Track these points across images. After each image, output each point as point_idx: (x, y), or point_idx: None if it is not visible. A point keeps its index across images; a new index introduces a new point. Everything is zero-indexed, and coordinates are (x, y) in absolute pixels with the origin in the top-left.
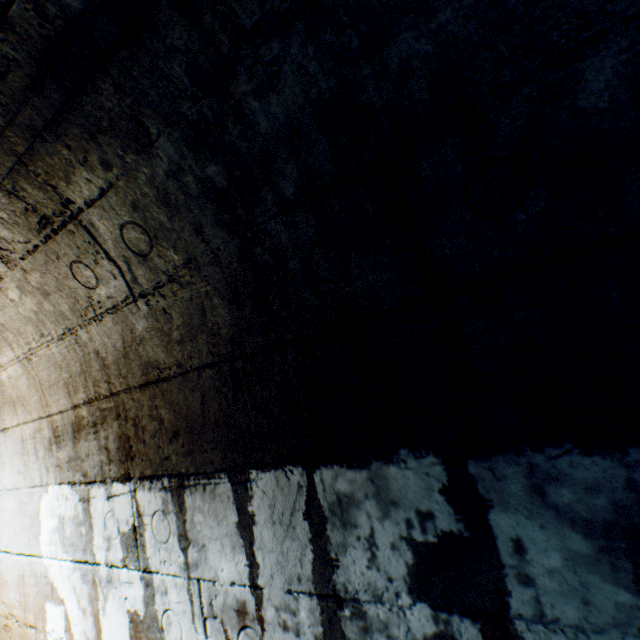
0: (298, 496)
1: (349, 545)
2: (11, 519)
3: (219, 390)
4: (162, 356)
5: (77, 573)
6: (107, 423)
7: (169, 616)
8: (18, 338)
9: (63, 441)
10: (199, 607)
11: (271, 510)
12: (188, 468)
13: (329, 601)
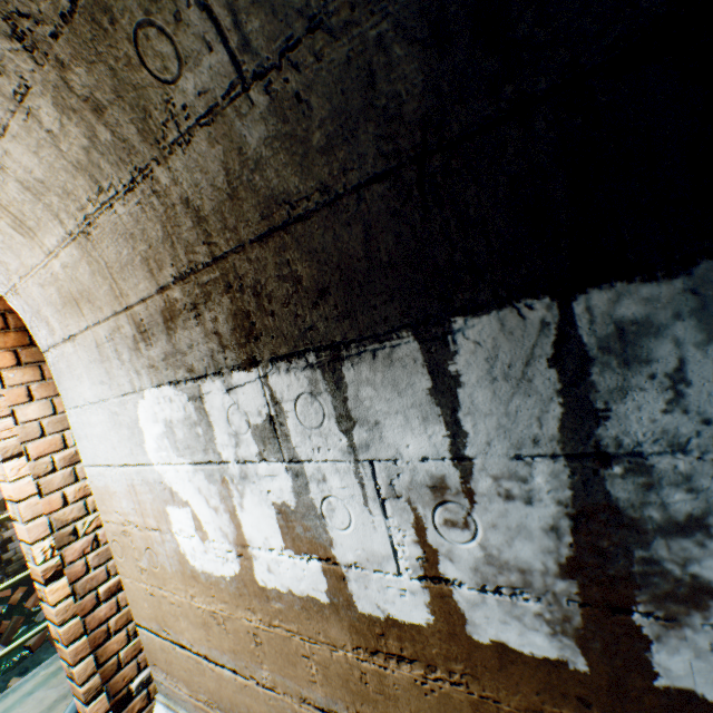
0: (539, 339)
1: (632, 389)
2: (104, 433)
3: (396, 214)
4: (293, 182)
5: (199, 475)
6: (212, 301)
7: (330, 503)
8: (66, 203)
9: (152, 336)
10: (373, 490)
11: (489, 365)
12: (345, 335)
13: (586, 461)
